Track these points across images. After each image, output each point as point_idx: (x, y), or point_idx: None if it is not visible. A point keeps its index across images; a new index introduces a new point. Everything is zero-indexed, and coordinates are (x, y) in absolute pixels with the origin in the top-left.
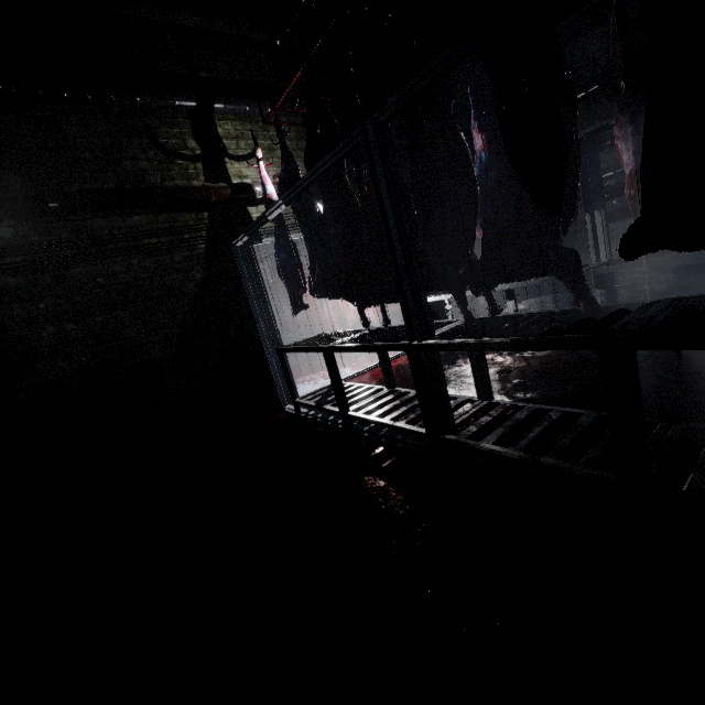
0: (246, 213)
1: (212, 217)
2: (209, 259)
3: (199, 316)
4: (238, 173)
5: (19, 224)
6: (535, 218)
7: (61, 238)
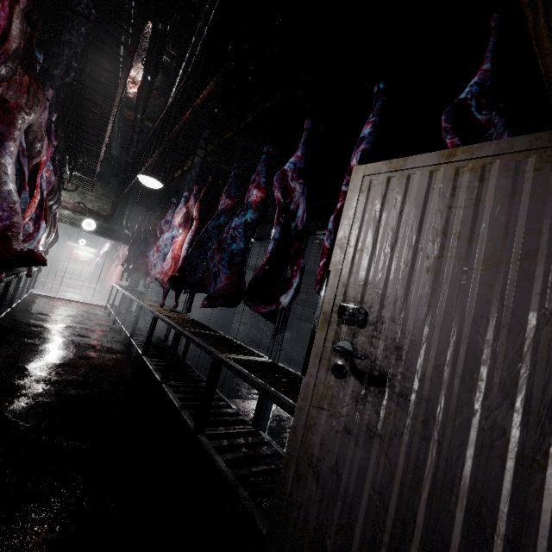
0: None
1: None
2: None
3: None
4: None
5: None
6: None
7: None
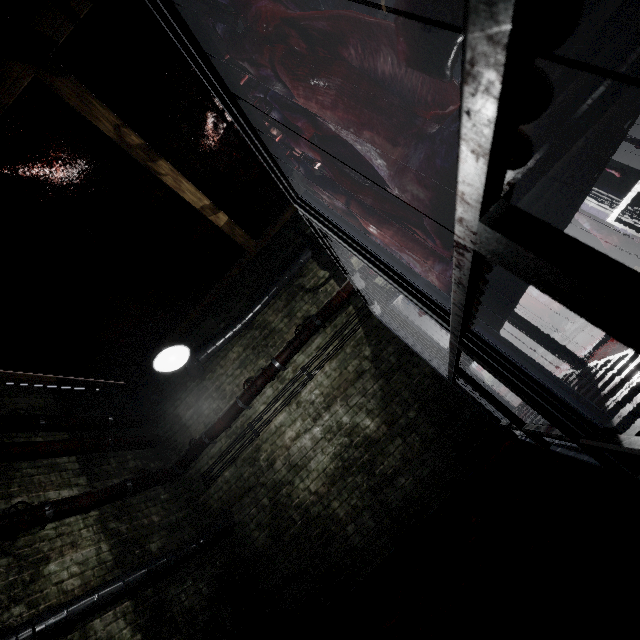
0: (374, 286)
1: (355, 307)
2: (368, 336)
3: (383, 382)
4: (355, 265)
5: (272, 383)
6: (393, 140)
7: (290, 379)
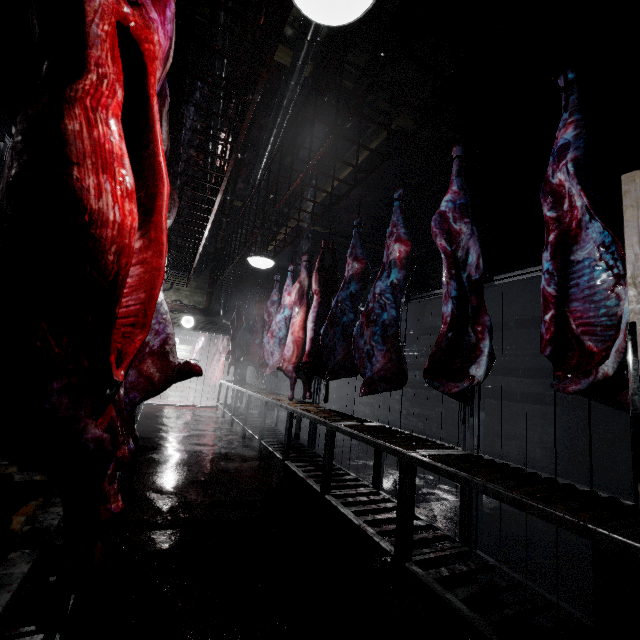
0: None
1: None
2: None
3: None
4: None
5: None
6: None
7: None
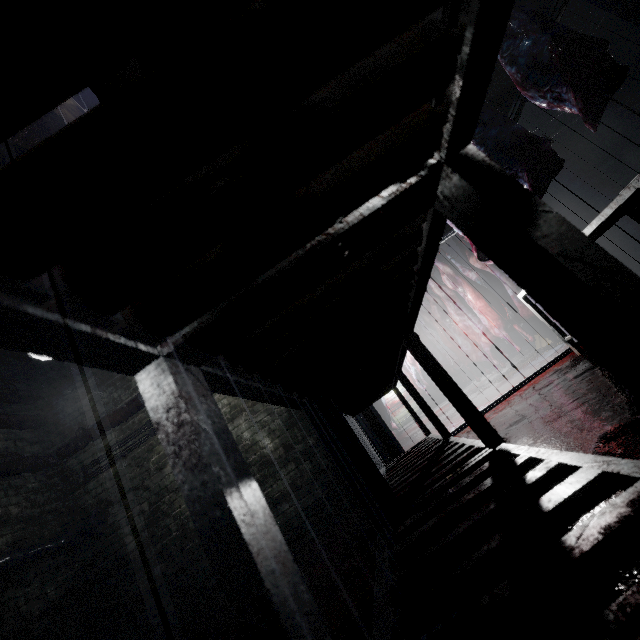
0: None
1: None
2: None
3: None
4: None
5: None
6: None
7: None
